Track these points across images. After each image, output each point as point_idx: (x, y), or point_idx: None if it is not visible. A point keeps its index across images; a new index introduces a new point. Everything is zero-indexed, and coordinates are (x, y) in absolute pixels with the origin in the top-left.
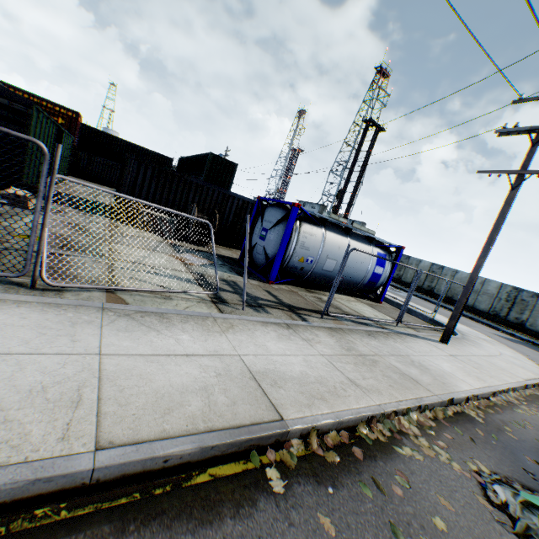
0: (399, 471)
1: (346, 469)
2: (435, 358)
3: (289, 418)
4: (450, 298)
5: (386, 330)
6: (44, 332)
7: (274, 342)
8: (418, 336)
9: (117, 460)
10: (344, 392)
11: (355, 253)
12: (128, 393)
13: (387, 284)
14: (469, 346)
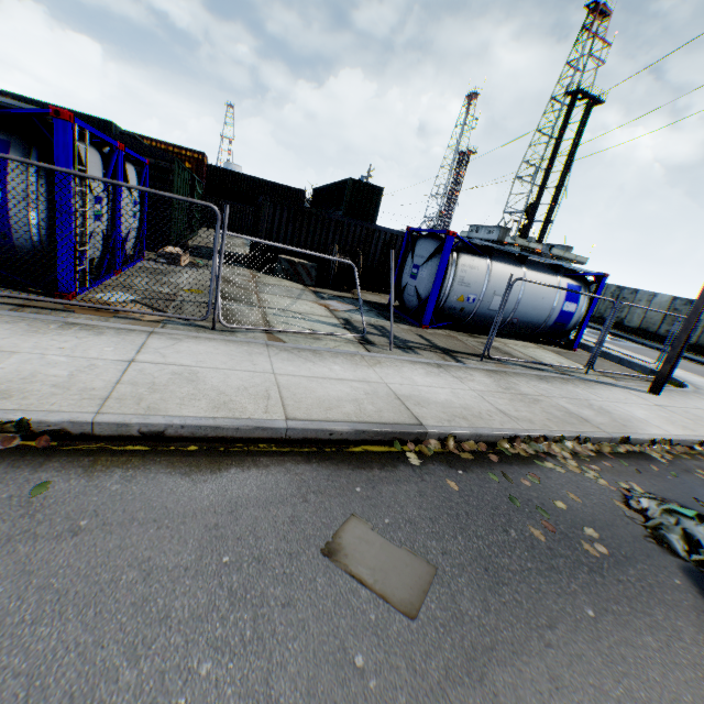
0: (533, 474)
1: (478, 465)
2: (628, 405)
3: (428, 425)
4: (702, 347)
5: (568, 376)
6: (232, 358)
7: (421, 377)
8: (614, 385)
9: (300, 426)
10: (489, 417)
11: (533, 286)
12: (299, 396)
13: (583, 325)
14: (698, 400)
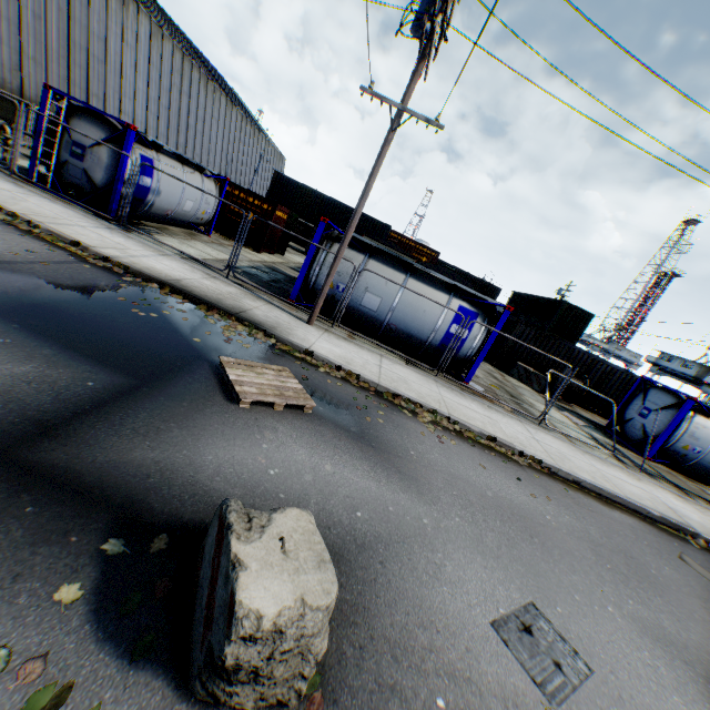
0: None
1: None
2: None
3: (696, 530)
4: None
5: None
6: (567, 450)
7: (672, 499)
8: None
9: (634, 503)
10: None
11: None
12: (619, 486)
13: None
14: None
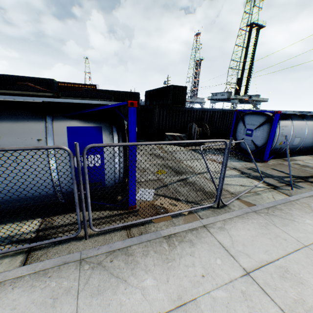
0: None
1: None
2: None
3: None
4: None
5: None
6: (267, 237)
7: None
8: None
9: None
10: None
11: (310, 128)
12: None
13: None
14: None
